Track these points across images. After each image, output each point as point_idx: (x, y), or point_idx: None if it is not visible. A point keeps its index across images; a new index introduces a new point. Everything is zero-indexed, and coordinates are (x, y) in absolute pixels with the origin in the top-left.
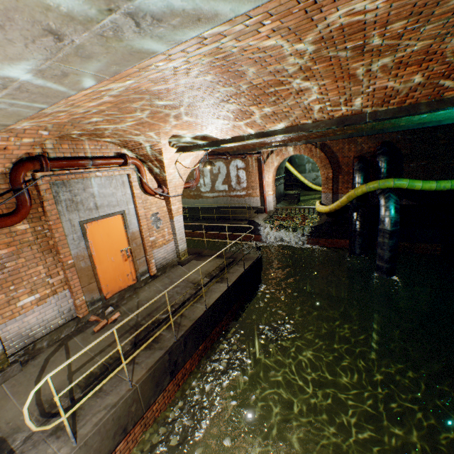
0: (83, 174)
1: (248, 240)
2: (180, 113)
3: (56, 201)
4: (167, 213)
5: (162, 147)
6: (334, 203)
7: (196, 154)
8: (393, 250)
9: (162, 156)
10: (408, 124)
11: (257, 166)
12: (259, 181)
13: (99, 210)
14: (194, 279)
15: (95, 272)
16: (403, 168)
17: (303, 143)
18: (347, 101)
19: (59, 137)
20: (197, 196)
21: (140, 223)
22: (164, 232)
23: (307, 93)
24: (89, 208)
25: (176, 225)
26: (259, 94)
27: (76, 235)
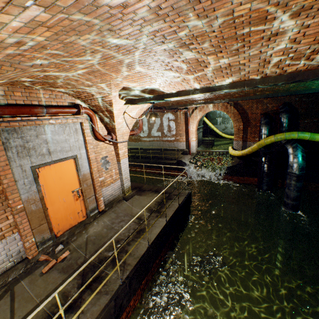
0: (35, 122)
1: (176, 175)
2: (134, 60)
3: (5, 147)
4: (115, 156)
5: (113, 98)
6: (246, 149)
7: (141, 107)
8: (299, 190)
9: (112, 107)
10: (318, 87)
11: (184, 118)
12: (185, 130)
13: (52, 155)
14: (136, 214)
15: (46, 214)
16: (299, 123)
17: (227, 101)
18: (313, 53)
19: (11, 85)
20: (137, 140)
21: (91, 165)
22: (112, 172)
23: (279, 39)
24: (41, 153)
25: (122, 166)
26: (228, 37)
27: (27, 179)
